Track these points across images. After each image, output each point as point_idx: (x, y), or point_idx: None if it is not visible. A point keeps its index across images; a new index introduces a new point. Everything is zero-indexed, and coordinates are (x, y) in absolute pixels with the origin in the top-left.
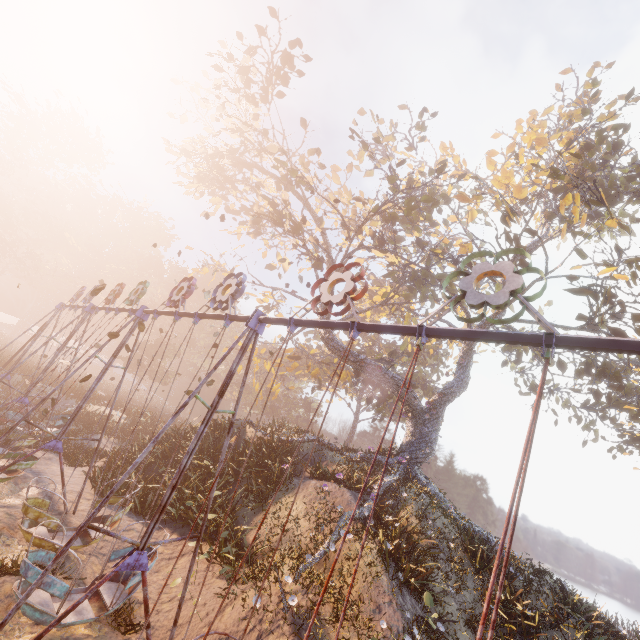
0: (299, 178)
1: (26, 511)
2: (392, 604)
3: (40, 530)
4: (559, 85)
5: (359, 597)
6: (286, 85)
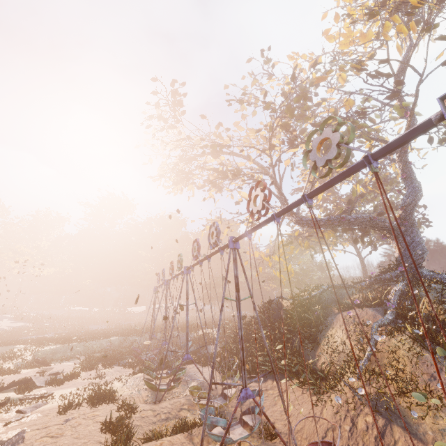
0: (220, 145)
1: (192, 393)
2: (443, 370)
3: (204, 401)
4: None
5: (412, 374)
6: (182, 106)
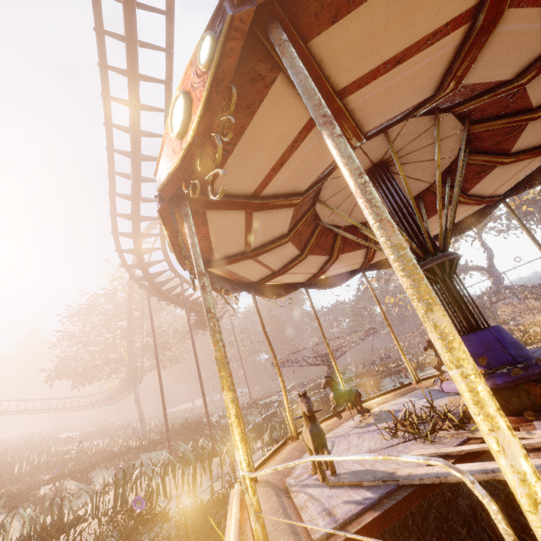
0: None
1: None
2: None
3: None
4: None
5: None
6: None
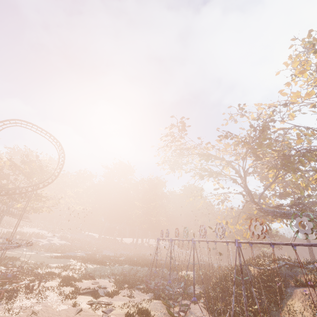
0: (207, 154)
1: None
2: None
3: None
4: (293, 38)
5: None
6: (186, 131)
